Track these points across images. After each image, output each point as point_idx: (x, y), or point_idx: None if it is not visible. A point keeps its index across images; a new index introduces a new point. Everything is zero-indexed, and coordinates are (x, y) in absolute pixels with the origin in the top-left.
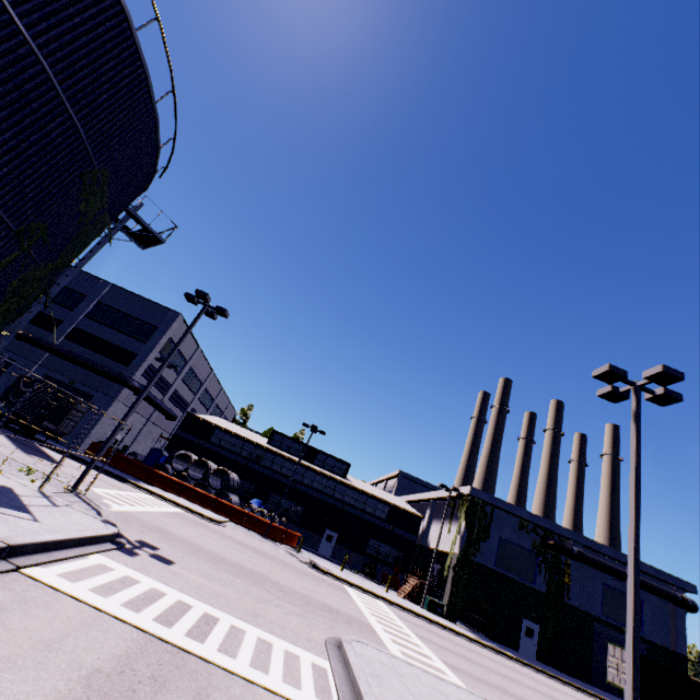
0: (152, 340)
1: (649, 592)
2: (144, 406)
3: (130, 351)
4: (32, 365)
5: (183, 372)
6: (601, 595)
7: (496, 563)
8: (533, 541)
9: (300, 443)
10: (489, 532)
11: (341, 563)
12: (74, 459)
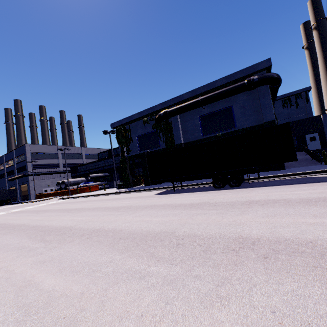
0: (25, 158)
1: (221, 99)
2: (52, 175)
3: (25, 165)
4: (17, 185)
5: (59, 157)
6: (199, 125)
7: (140, 150)
8: (152, 126)
9: (106, 151)
10: (131, 138)
11: None
12: (12, 204)
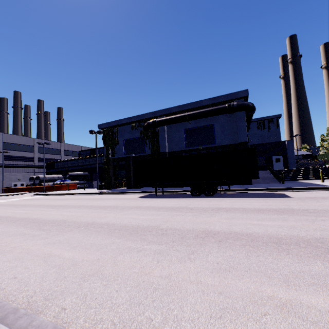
0: None
1: (205, 117)
2: (24, 169)
3: None
4: None
5: (35, 150)
6: (184, 137)
7: (125, 154)
8: (140, 132)
9: (88, 150)
10: (118, 141)
11: None
12: None
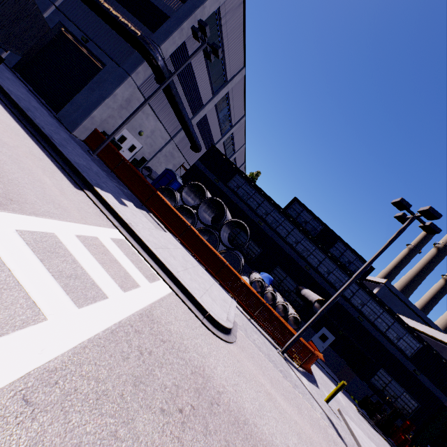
0: None
1: None
2: (169, 117)
3: (162, 11)
4: (47, 5)
5: (218, 94)
6: None
7: None
8: None
9: (320, 222)
10: None
11: (332, 374)
12: (20, 120)
